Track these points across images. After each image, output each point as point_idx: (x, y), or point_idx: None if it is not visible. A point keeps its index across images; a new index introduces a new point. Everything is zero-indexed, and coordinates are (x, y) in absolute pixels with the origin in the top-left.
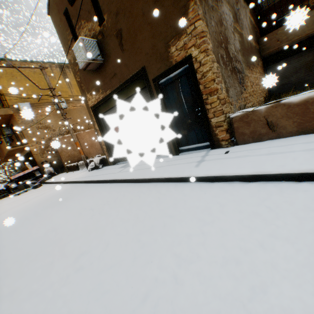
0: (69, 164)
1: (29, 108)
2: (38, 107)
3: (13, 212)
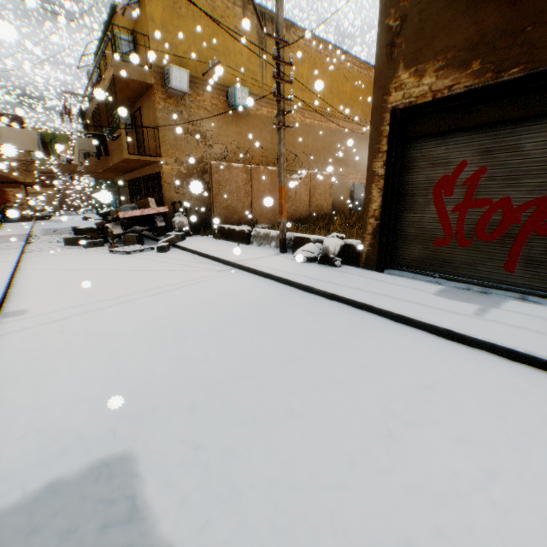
0: (226, 224)
1: (184, 82)
2: (198, 87)
3: (162, 312)
